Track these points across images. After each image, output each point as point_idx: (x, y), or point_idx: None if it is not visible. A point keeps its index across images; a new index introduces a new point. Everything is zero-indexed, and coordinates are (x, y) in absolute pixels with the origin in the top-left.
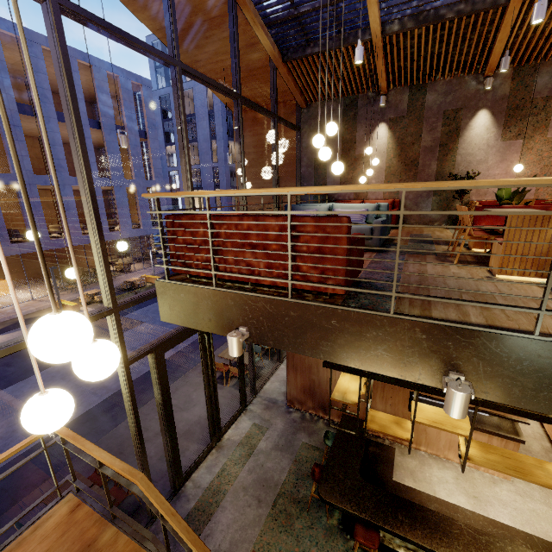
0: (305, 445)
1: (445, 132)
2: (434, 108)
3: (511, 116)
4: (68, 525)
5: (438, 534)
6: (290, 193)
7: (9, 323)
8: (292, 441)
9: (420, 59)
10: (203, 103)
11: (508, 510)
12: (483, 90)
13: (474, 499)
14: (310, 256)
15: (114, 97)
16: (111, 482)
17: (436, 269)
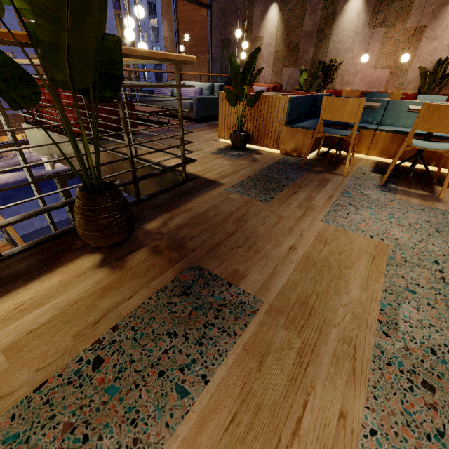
0: None
1: (324, 16)
2: None
3: None
4: None
5: None
6: None
7: None
8: None
9: None
10: None
11: None
12: None
13: None
14: (68, 109)
15: None
16: None
17: (199, 133)
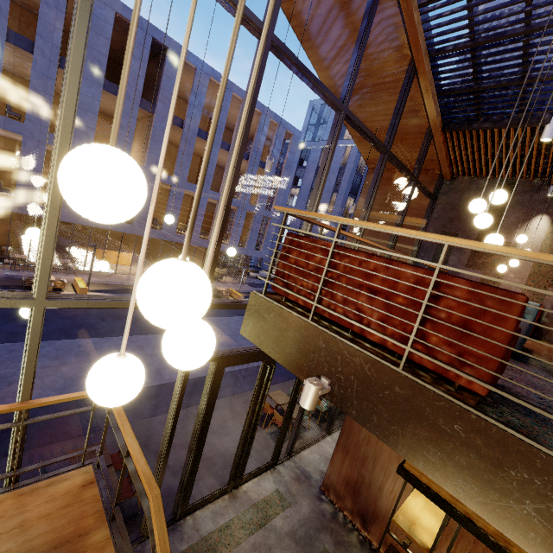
0: None
1: None
2: None
3: None
4: (74, 499)
5: None
6: (449, 243)
7: (119, 287)
8: (313, 538)
9: None
10: (338, 160)
11: None
12: None
13: None
14: (448, 327)
15: (267, 140)
16: (126, 471)
17: None
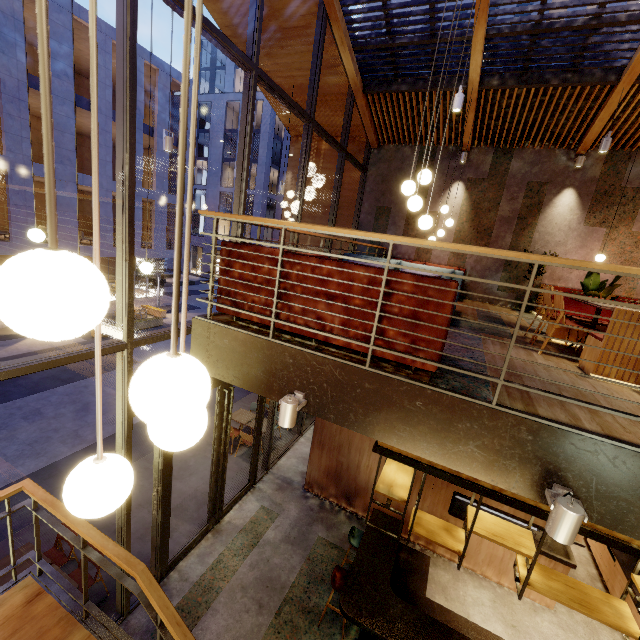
0: (322, 540)
1: (526, 204)
2: (518, 176)
3: (598, 200)
4: (22, 621)
5: None
6: (393, 242)
7: None
8: (307, 533)
9: (512, 121)
10: None
11: None
12: (572, 168)
13: (513, 629)
14: (402, 320)
15: (147, 92)
16: (73, 562)
17: (521, 356)
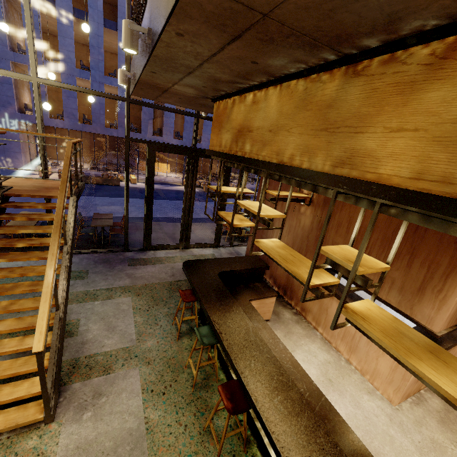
0: None
1: None
2: None
3: None
4: None
5: (224, 313)
6: None
7: (158, 182)
8: None
9: None
10: None
11: (356, 411)
12: None
13: (327, 380)
14: None
15: None
16: None
17: None
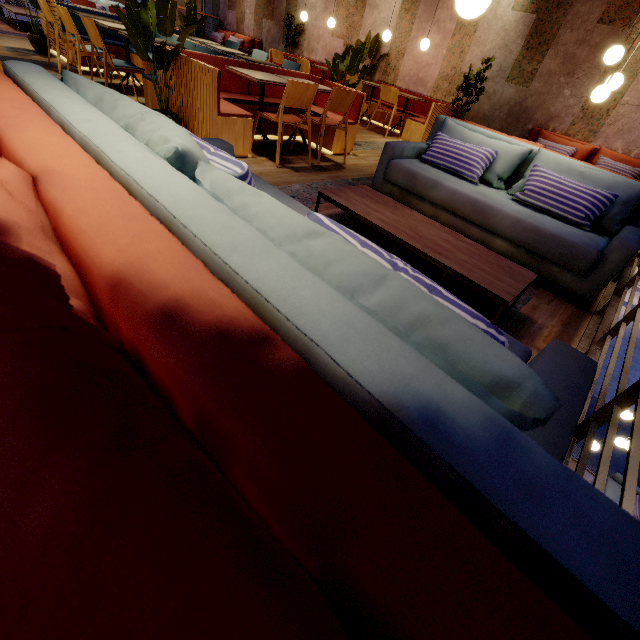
0: None
1: None
2: None
3: None
4: None
5: None
6: None
7: None
8: None
9: None
10: None
11: None
12: None
13: None
14: None
15: None
16: None
17: None
